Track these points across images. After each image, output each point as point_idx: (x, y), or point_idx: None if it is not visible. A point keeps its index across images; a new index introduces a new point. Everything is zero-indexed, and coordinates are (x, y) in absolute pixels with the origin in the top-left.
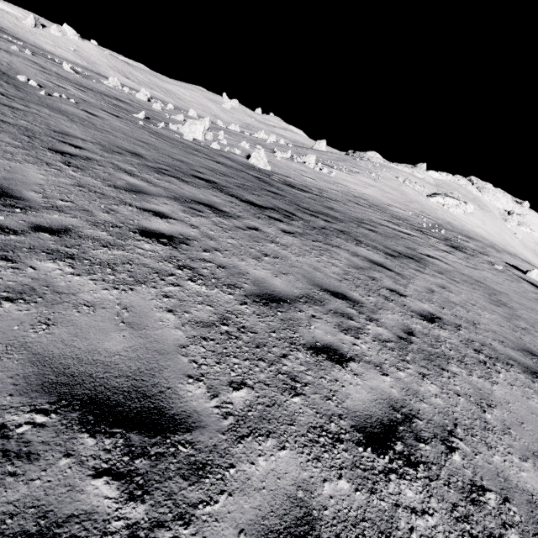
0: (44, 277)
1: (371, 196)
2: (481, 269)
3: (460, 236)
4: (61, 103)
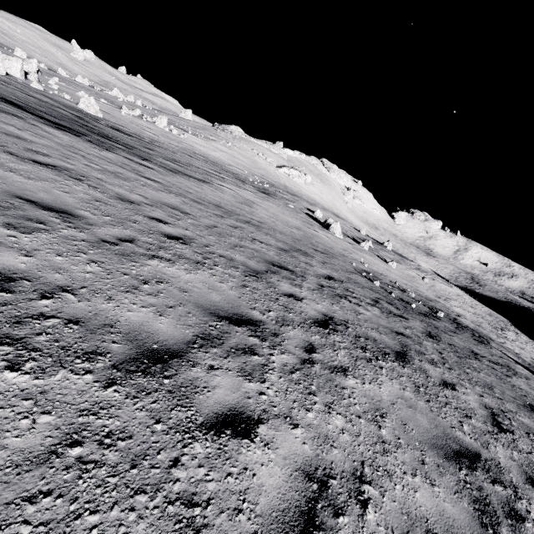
0: None
1: (216, 157)
2: (269, 202)
3: (283, 192)
4: None
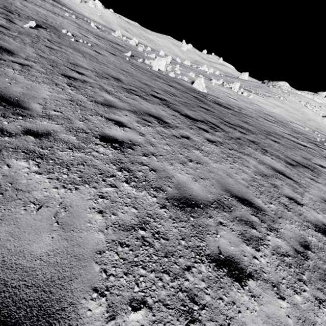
0: (12, 175)
1: (278, 114)
2: None
3: None
4: (82, 46)
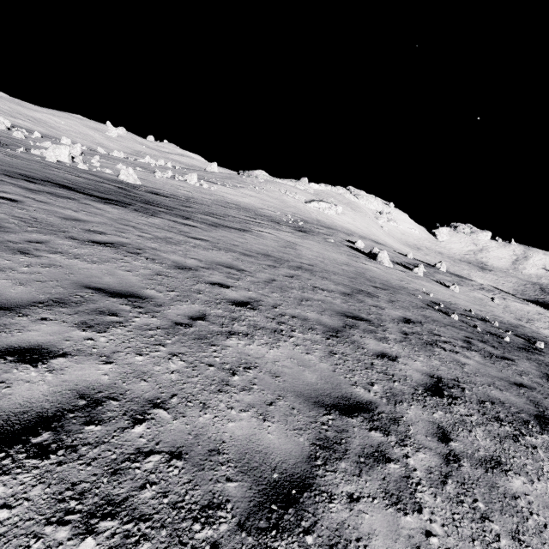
0: None
1: (247, 203)
2: (309, 240)
3: (318, 227)
4: None
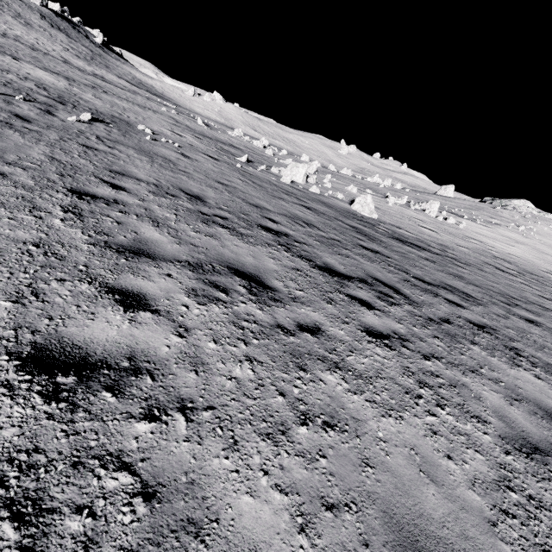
0: None
1: (521, 257)
2: None
3: None
4: (160, 147)
